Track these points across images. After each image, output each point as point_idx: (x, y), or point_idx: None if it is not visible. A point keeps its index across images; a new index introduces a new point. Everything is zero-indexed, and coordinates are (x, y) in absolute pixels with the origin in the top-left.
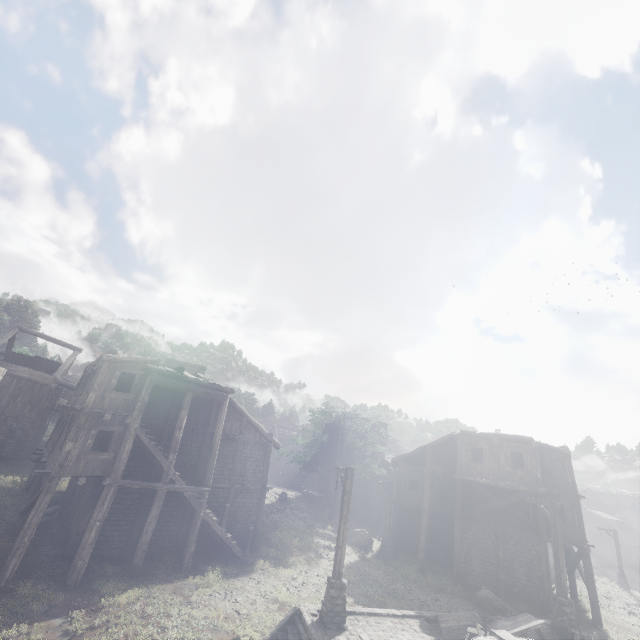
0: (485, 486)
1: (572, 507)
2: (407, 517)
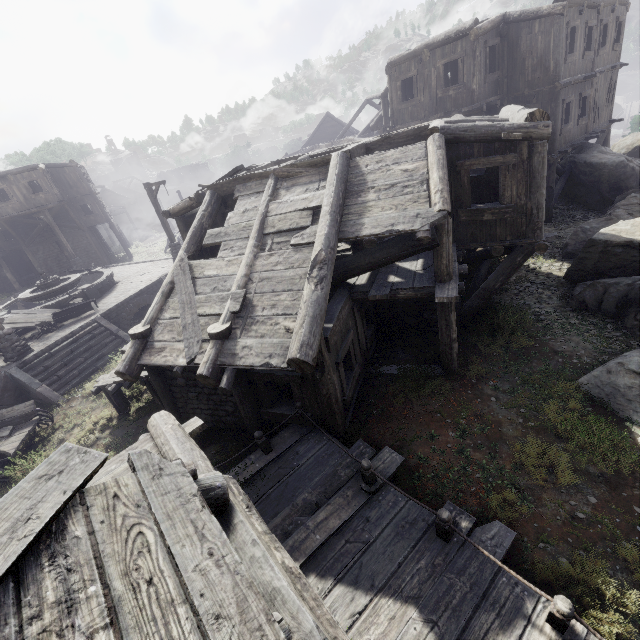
0: (31, 216)
1: (94, 203)
2: None
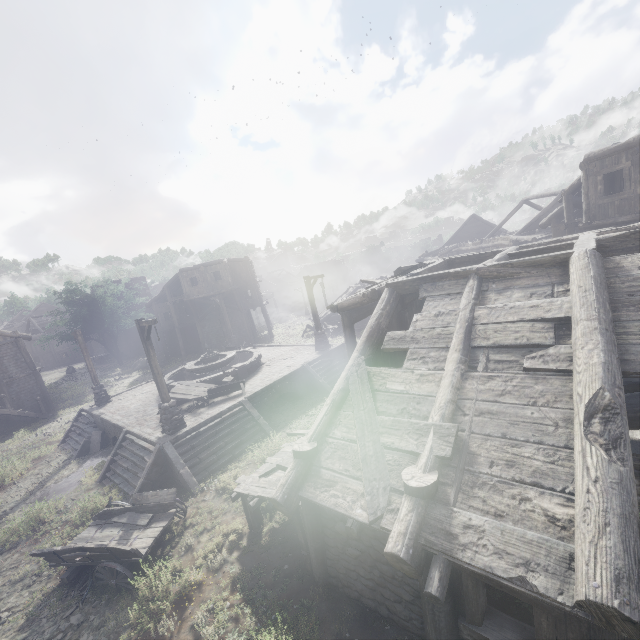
0: (208, 298)
1: (254, 289)
2: (174, 336)
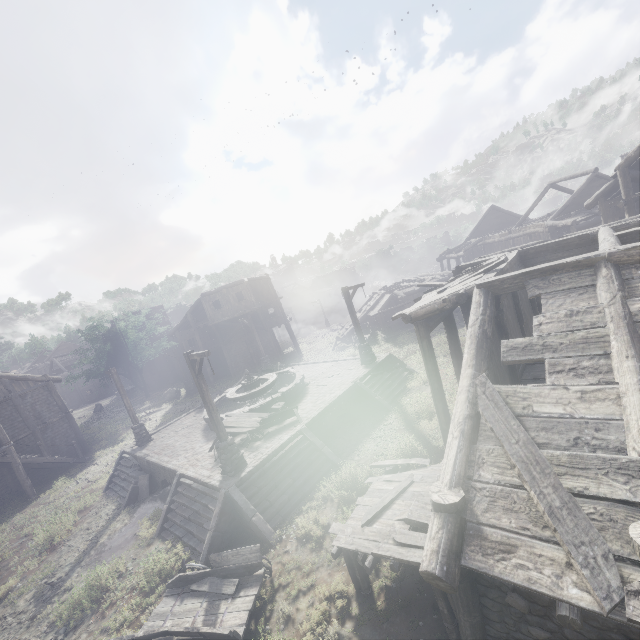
0: (232, 320)
1: (277, 306)
2: None
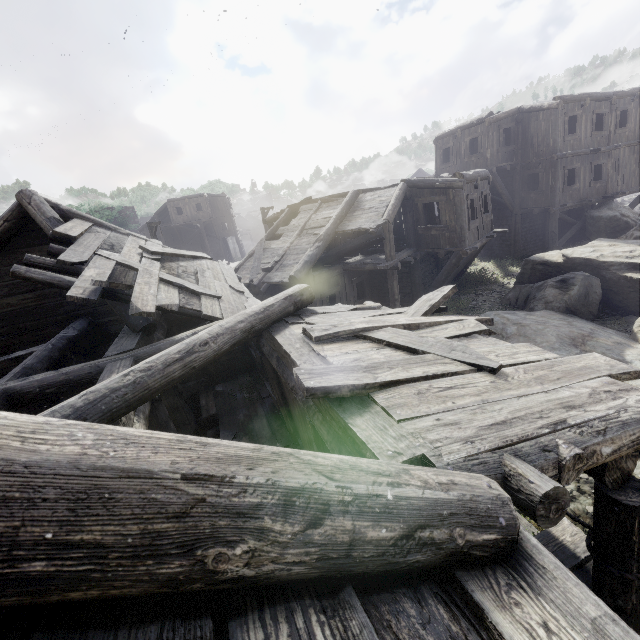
0: (191, 226)
1: (230, 222)
2: None
